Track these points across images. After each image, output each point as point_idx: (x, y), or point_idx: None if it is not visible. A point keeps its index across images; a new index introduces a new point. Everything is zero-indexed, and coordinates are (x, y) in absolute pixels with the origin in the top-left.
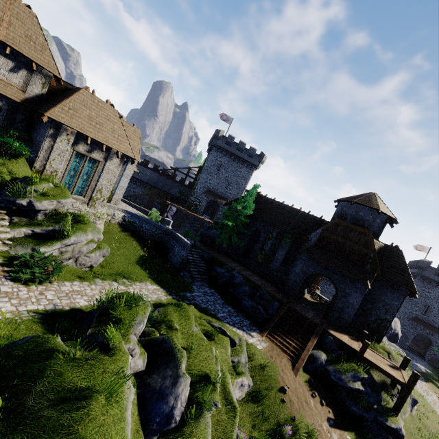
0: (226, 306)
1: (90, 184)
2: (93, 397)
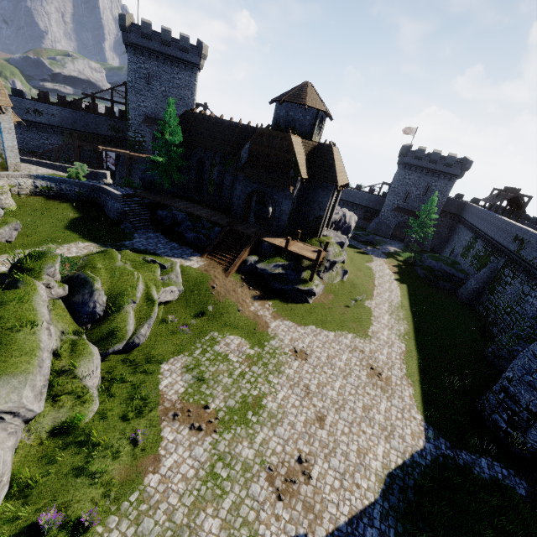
0: (170, 243)
1: None
2: (6, 303)
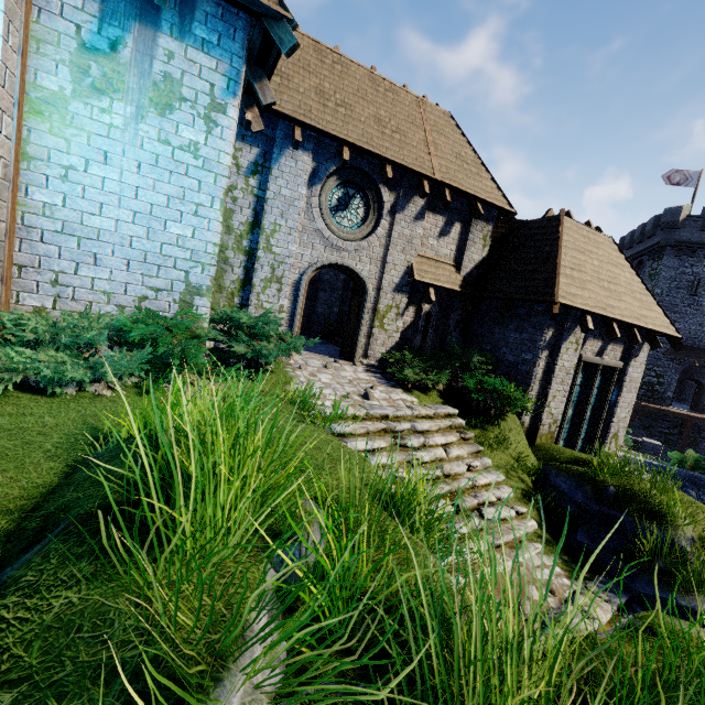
0: None
1: (599, 427)
2: None
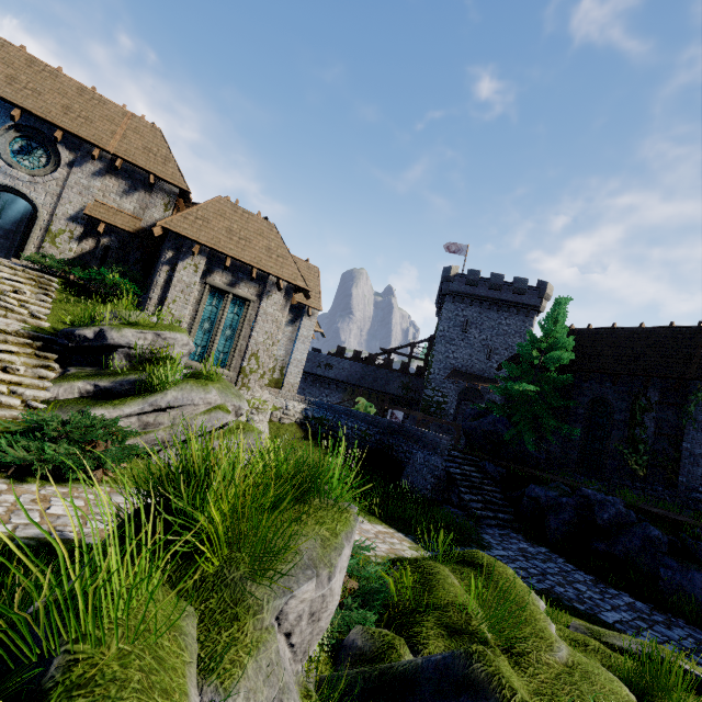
0: (610, 590)
1: (238, 344)
2: None
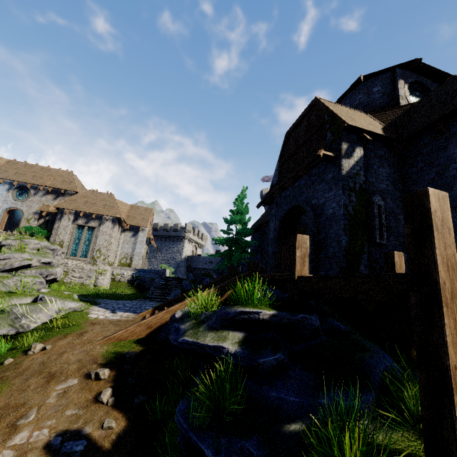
0: (147, 306)
1: (91, 247)
2: None
